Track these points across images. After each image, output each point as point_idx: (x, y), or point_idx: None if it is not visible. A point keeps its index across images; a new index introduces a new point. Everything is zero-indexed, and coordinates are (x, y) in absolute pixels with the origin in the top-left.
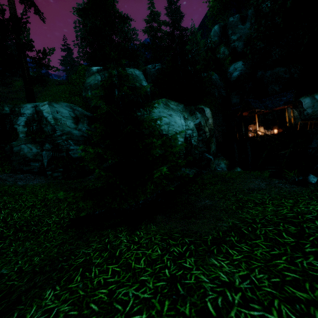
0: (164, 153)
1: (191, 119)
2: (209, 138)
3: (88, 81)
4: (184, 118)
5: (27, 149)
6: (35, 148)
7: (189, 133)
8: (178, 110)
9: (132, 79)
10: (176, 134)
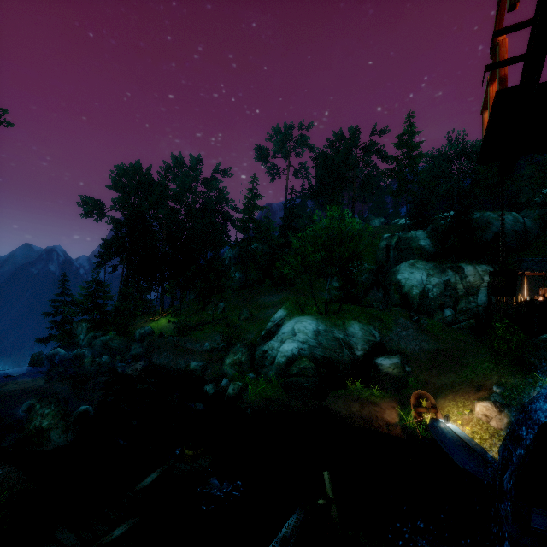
0: (399, 298)
1: (438, 276)
2: (464, 295)
3: (380, 245)
4: (428, 275)
5: (335, 284)
6: (338, 285)
7: (428, 287)
8: (423, 269)
9: (408, 241)
10: (412, 287)
